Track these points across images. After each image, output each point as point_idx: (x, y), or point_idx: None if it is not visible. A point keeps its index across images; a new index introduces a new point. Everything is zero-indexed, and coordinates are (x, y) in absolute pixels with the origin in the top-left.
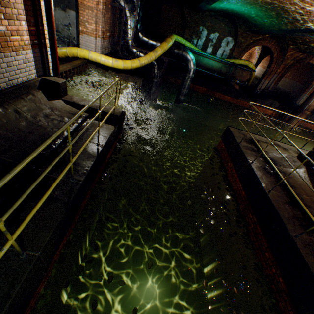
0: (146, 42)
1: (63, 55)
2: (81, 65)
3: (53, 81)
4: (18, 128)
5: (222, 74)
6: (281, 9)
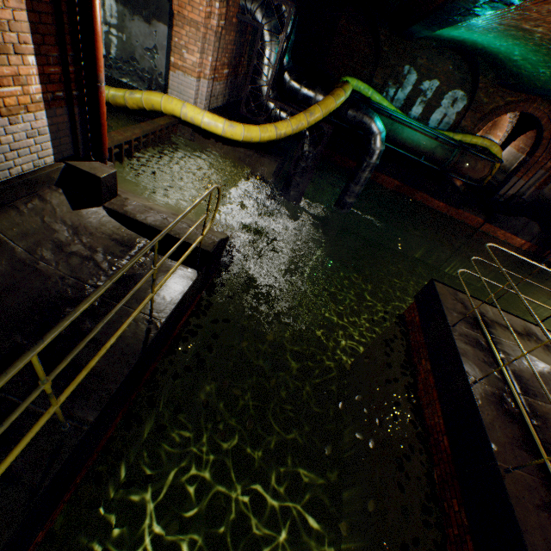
0: (296, 91)
1: (134, 104)
2: (164, 129)
3: (88, 171)
4: None
5: (436, 161)
6: None
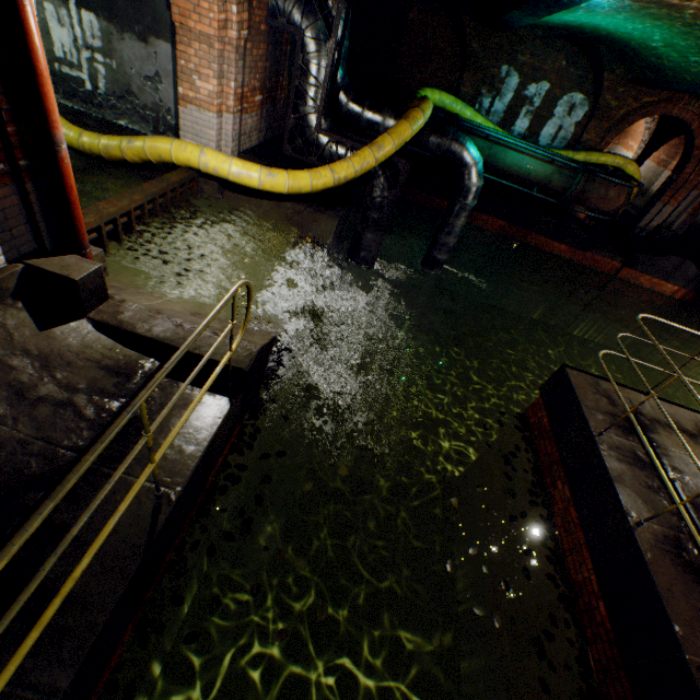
0: (357, 117)
1: (135, 156)
2: (178, 188)
3: (57, 273)
4: None
5: (553, 192)
6: None
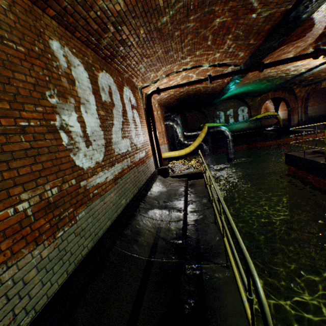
0: (190, 135)
1: None
2: None
3: (163, 168)
4: (164, 190)
5: (253, 128)
6: (268, 77)
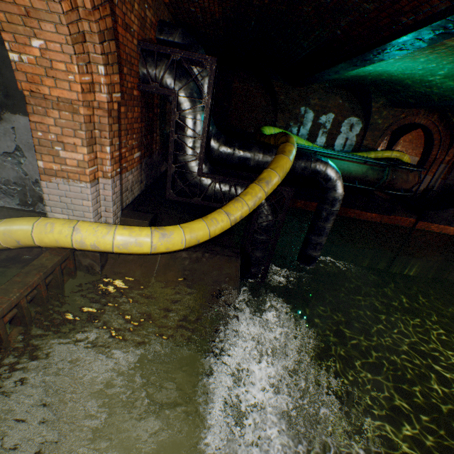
0: (228, 155)
1: None
2: (41, 282)
3: None
4: None
5: (369, 182)
6: None
